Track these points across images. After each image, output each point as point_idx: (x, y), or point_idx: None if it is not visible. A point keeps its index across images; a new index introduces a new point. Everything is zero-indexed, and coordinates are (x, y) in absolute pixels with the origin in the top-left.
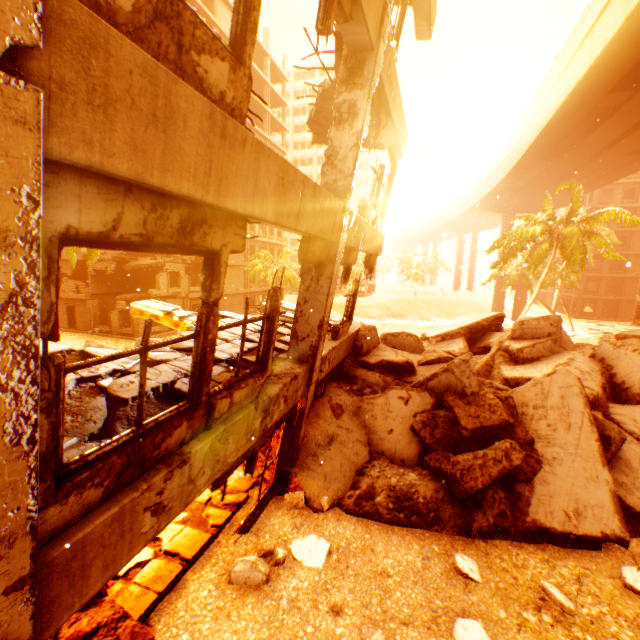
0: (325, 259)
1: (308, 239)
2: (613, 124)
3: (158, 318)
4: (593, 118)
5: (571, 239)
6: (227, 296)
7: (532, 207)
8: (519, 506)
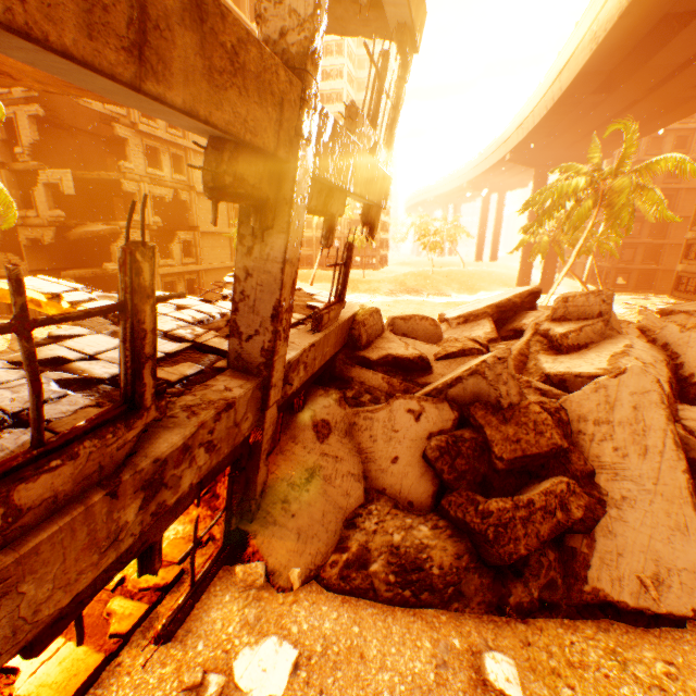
0: (274, 196)
1: (218, 143)
2: (686, 39)
3: (40, 305)
4: (661, 32)
5: (621, 194)
6: (209, 271)
7: (570, 159)
8: (574, 569)
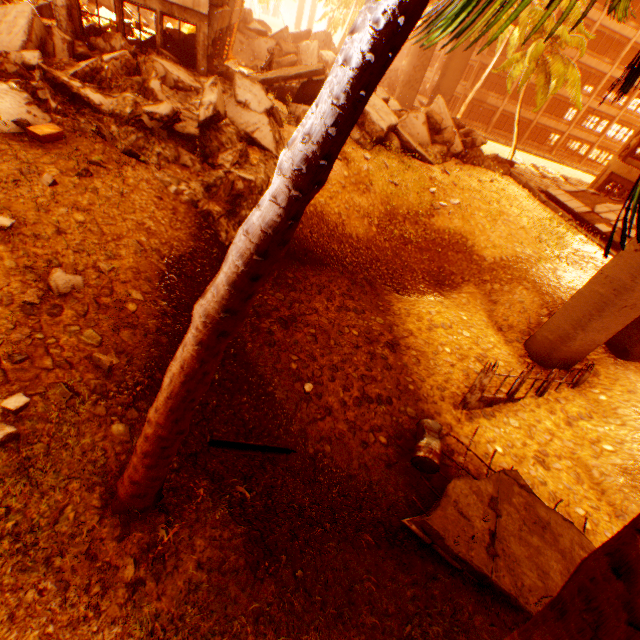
0: None
1: None
2: None
3: None
4: None
5: None
6: None
7: None
8: None
